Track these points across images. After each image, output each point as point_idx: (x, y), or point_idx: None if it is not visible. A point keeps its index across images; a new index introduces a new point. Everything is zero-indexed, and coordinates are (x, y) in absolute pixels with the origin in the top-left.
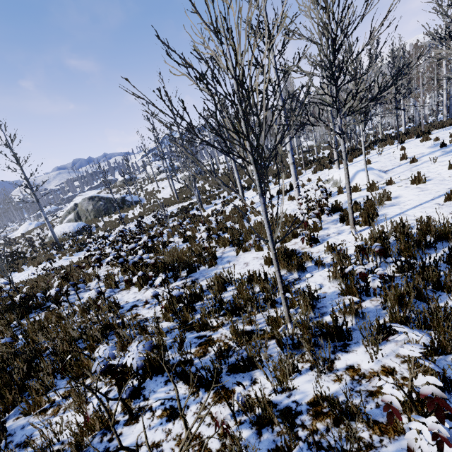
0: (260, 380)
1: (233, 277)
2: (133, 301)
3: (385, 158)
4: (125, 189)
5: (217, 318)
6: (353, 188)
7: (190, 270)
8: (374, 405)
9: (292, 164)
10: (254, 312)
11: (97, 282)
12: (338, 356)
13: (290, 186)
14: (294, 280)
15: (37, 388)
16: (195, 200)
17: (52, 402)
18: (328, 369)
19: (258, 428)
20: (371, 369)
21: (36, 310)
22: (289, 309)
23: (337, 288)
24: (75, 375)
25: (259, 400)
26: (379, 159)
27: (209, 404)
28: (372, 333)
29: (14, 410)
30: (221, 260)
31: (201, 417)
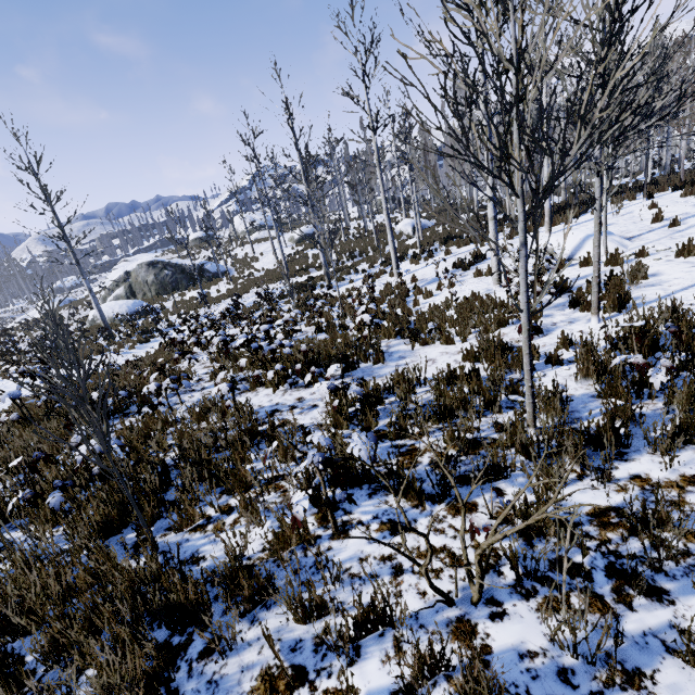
0: (510, 491)
1: (421, 376)
2: (270, 406)
3: (626, 219)
4: (200, 253)
5: (415, 425)
6: (582, 261)
7: (347, 366)
8: (681, 515)
9: (492, 219)
10: (480, 414)
11: (198, 382)
12: (614, 465)
13: (475, 257)
14: (517, 381)
15: (179, 502)
16: (317, 274)
17: (208, 518)
18: (607, 478)
19: (526, 539)
20: (667, 479)
21: (115, 416)
22: (535, 409)
23: (588, 390)
24: (231, 487)
25: (530, 504)
26: (616, 221)
27: (445, 517)
28: (667, 436)
29: (154, 527)
30: (389, 355)
31: (439, 529)
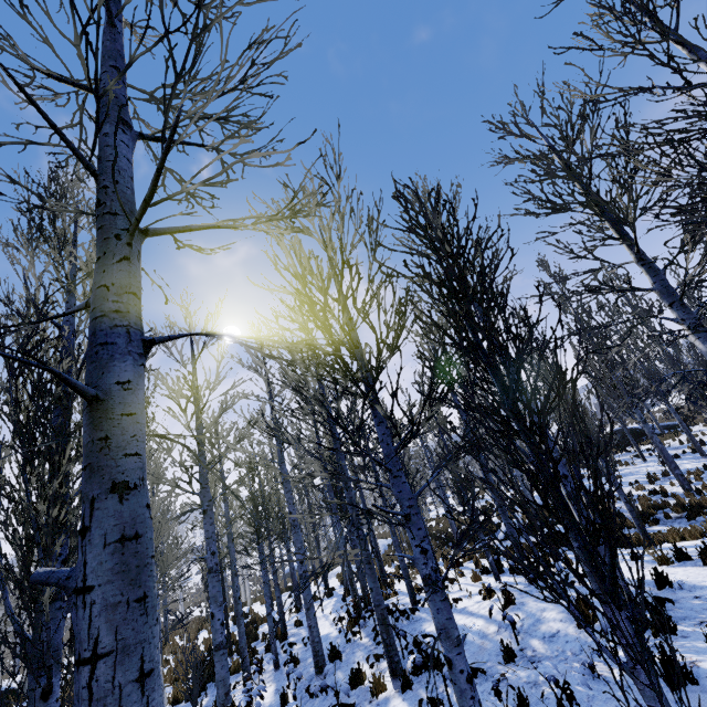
0: None
1: None
2: None
3: None
4: None
5: None
6: None
7: None
8: None
9: None
10: None
11: None
12: None
13: None
14: None
15: None
16: None
17: None
18: None
19: None
20: None
21: None
22: None
23: None
24: None
25: None
26: None
27: None
28: None
29: None
30: None
31: None
